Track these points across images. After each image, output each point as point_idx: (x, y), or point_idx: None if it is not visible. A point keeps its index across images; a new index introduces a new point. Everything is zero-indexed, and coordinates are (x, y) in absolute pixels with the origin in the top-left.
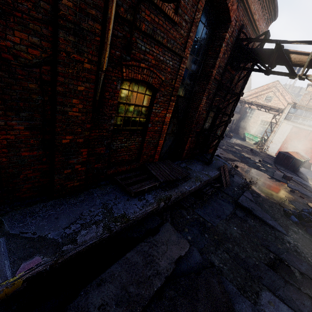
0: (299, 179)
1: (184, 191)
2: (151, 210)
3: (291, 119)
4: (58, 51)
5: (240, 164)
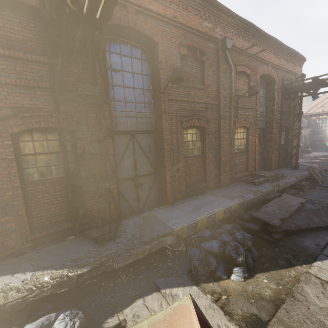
0: None
1: (285, 182)
2: (271, 189)
3: None
4: (220, 126)
5: None
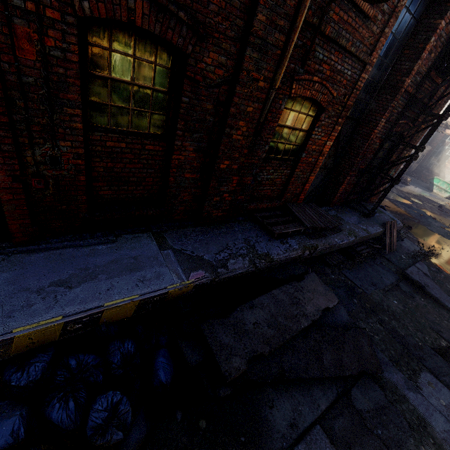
0: None
1: (333, 243)
2: (295, 256)
3: None
4: (241, 71)
5: (416, 224)
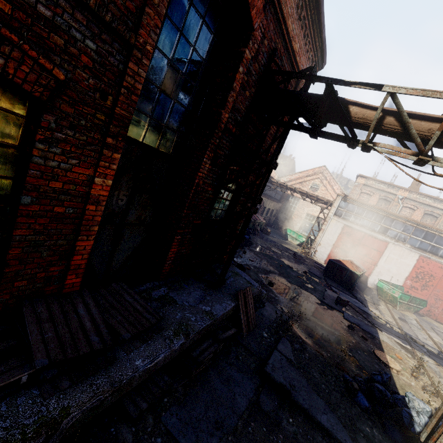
0: (356, 302)
1: (124, 378)
2: None
3: (342, 215)
4: None
5: (278, 278)
